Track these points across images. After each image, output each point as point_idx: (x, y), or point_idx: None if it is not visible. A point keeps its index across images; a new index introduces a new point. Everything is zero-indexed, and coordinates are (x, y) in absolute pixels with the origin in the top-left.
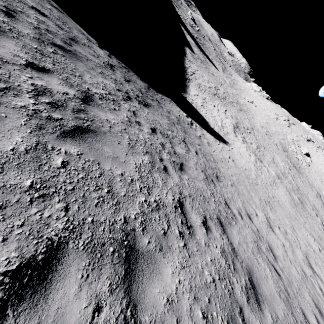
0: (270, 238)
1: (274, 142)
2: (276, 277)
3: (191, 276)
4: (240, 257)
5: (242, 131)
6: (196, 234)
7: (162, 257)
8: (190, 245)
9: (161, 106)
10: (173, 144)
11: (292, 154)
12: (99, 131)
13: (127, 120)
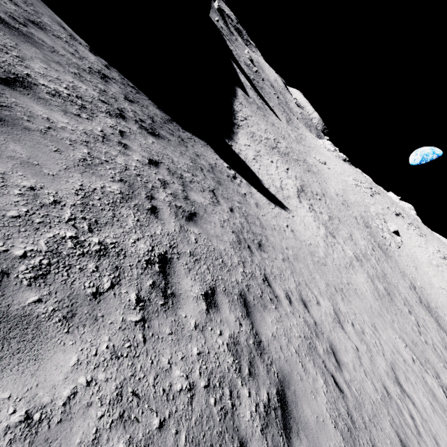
0: (335, 336)
1: (352, 214)
2: (334, 393)
3: (131, 374)
4: (270, 357)
5: (309, 196)
6: (180, 308)
7: (63, 332)
8: (157, 322)
9: (186, 145)
10: (189, 188)
11: (377, 232)
12: (15, 123)
13: (99, 135)
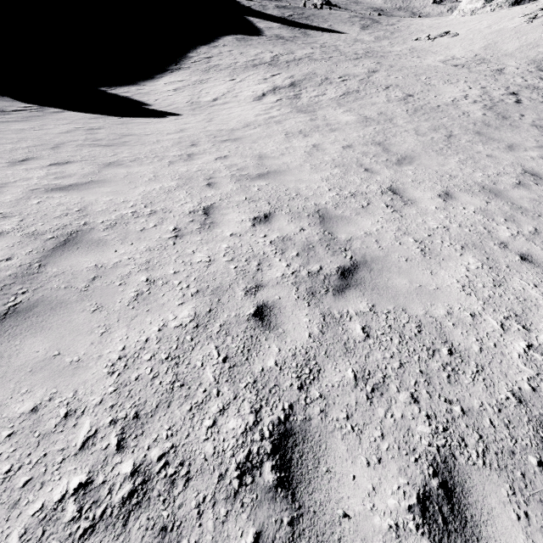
0: None
1: (489, 68)
2: None
3: None
4: None
5: (305, 87)
6: None
7: None
8: None
9: None
10: None
11: None
12: None
13: None
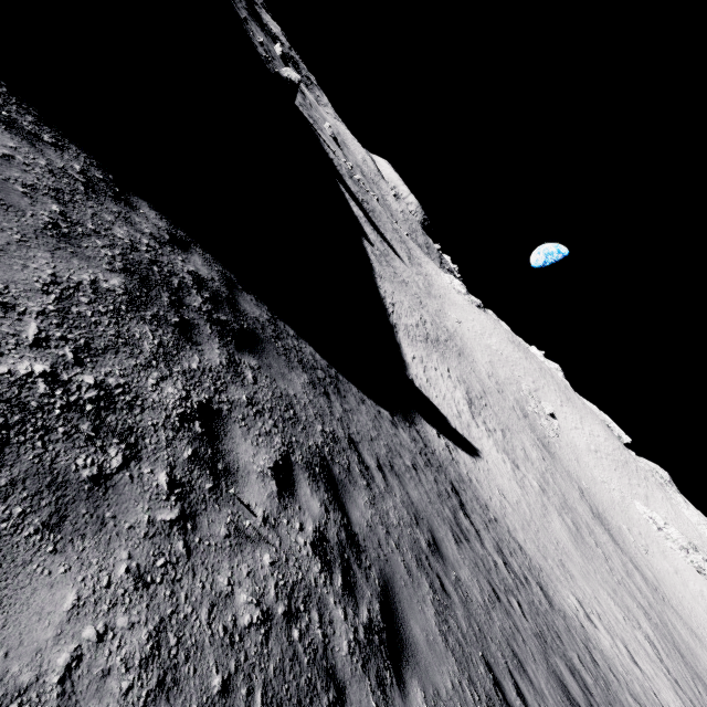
0: (603, 645)
1: (510, 403)
2: None
3: None
4: None
5: (478, 407)
6: None
7: None
8: None
9: (441, 460)
10: (510, 558)
11: (534, 419)
12: (547, 640)
13: (512, 582)
